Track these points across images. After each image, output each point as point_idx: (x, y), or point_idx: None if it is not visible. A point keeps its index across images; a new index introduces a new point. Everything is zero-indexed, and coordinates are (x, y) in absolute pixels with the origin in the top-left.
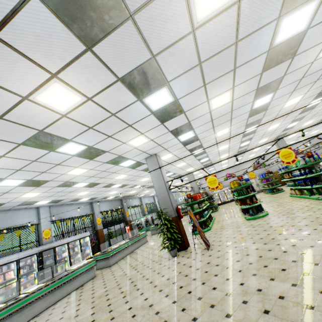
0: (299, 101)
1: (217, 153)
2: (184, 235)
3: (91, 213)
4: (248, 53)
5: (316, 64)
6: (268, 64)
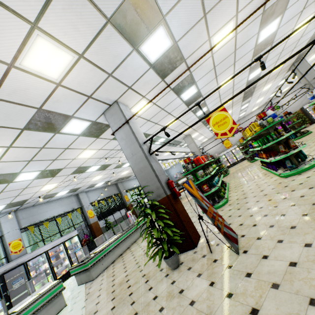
0: None
1: (218, 97)
2: (187, 224)
3: (79, 206)
4: None
5: None
6: None
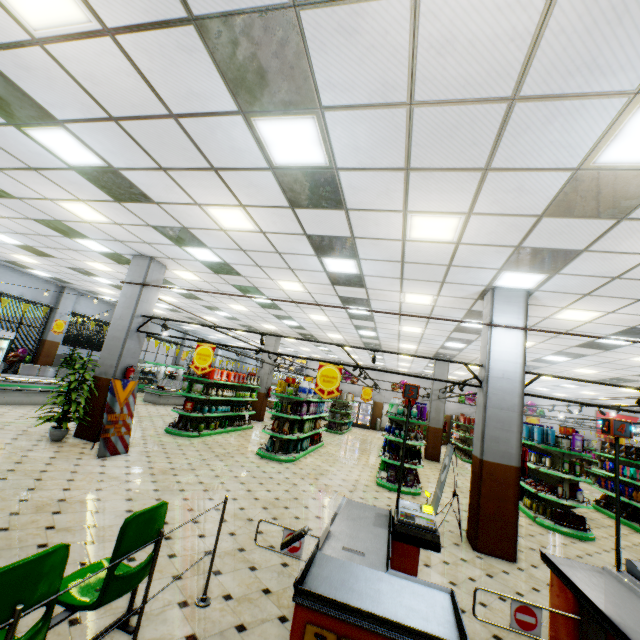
0: (434, 305)
1: (314, 323)
2: None
3: (51, 305)
4: (224, 151)
5: (416, 248)
6: (294, 196)
